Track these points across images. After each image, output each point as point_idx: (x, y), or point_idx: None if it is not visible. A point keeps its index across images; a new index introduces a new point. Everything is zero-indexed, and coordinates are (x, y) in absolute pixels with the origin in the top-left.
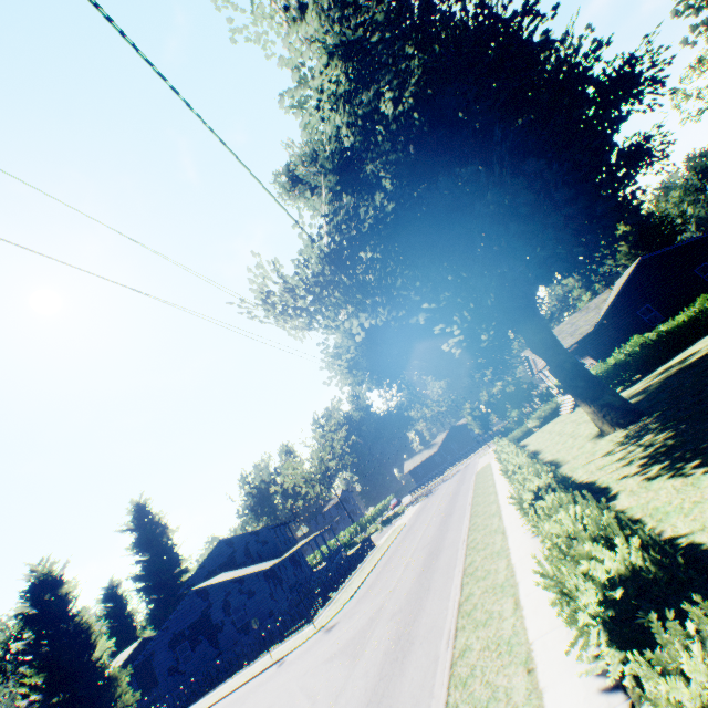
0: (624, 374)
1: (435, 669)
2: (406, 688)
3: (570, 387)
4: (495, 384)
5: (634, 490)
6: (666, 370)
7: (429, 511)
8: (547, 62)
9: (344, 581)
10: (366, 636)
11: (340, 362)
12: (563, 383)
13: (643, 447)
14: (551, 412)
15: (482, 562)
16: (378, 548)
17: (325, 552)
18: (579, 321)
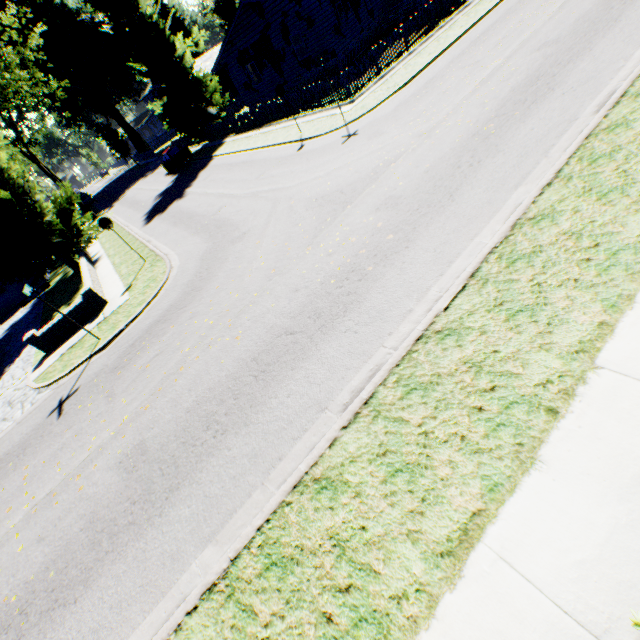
0: None
1: (302, 430)
2: (272, 406)
3: None
4: None
5: None
6: None
7: None
8: None
9: (420, 40)
10: (343, 212)
11: None
12: None
13: None
14: None
15: (556, 252)
16: None
17: None
18: None
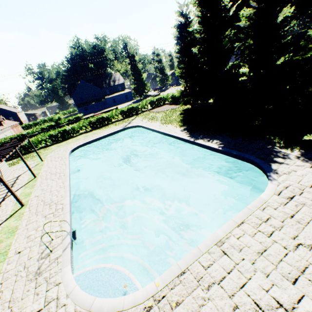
0: None
1: None
2: None
3: None
4: None
5: None
6: None
7: None
8: None
9: None
10: None
11: None
12: None
13: None
14: None
15: None
16: None
17: None
18: None
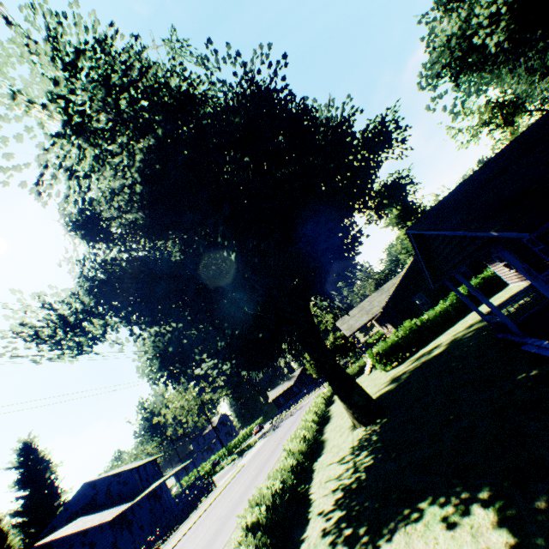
0: (398, 352)
1: None
2: None
3: (331, 384)
4: (328, 337)
5: (310, 545)
6: (420, 357)
7: (259, 457)
8: (319, 119)
9: (173, 533)
10: None
11: (140, 360)
12: (327, 380)
13: (353, 470)
14: (359, 369)
15: None
16: (214, 492)
17: (190, 480)
18: (375, 300)
